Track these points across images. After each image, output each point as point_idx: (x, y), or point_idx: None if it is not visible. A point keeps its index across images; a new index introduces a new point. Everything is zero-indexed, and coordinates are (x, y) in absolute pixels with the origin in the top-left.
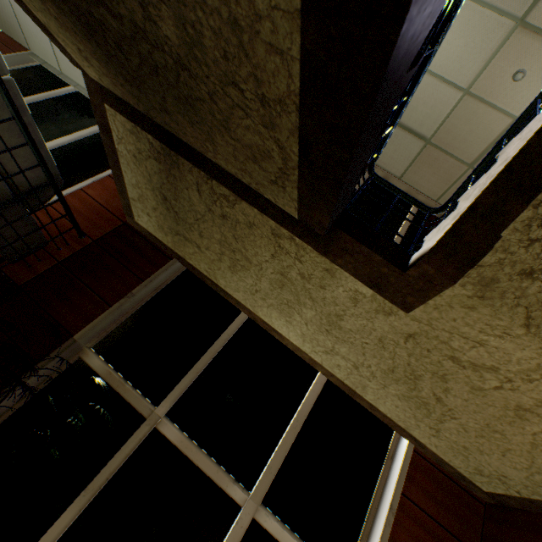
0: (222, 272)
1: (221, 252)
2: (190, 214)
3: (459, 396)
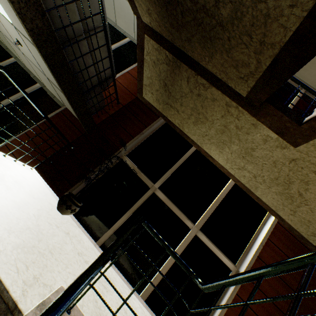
0: (188, 125)
1: (190, 114)
2: (178, 93)
3: (313, 193)
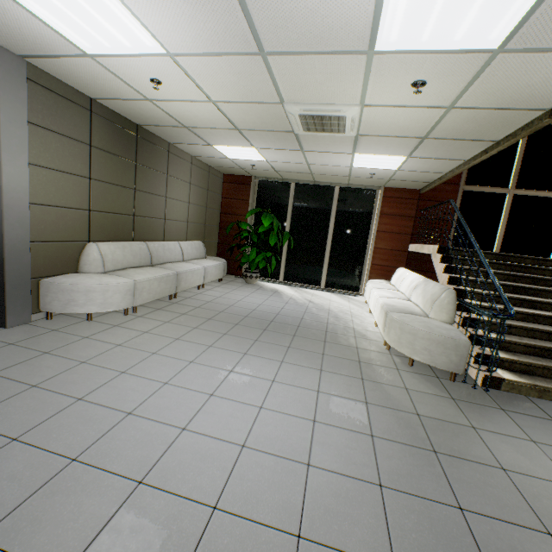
0: None
1: None
2: None
3: None
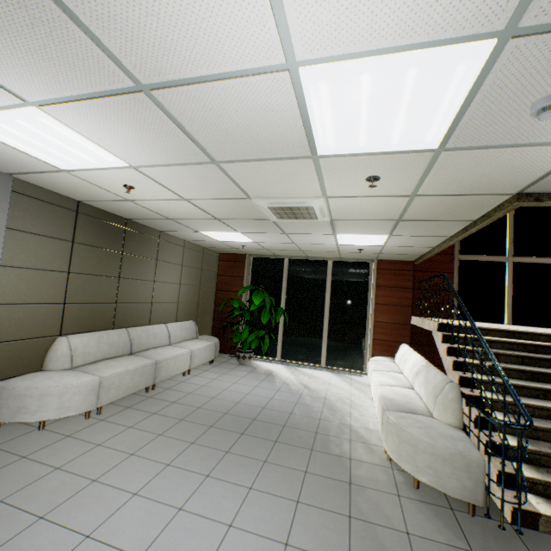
0: None
1: None
2: None
3: None
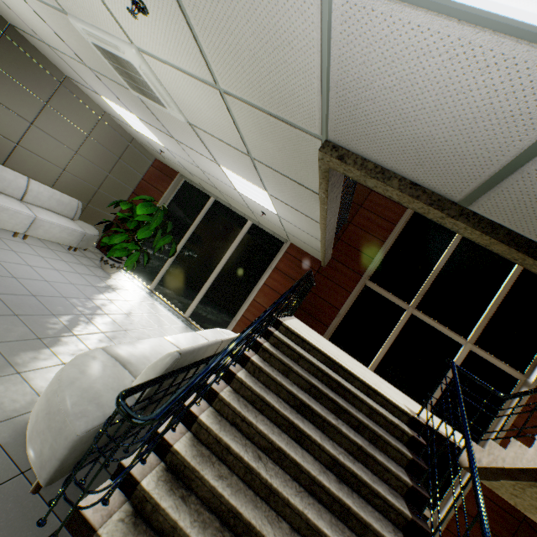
0: None
1: None
2: None
3: None
